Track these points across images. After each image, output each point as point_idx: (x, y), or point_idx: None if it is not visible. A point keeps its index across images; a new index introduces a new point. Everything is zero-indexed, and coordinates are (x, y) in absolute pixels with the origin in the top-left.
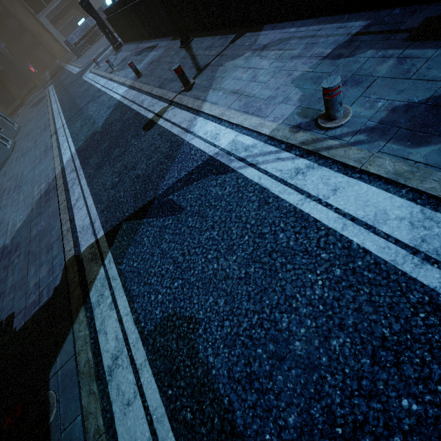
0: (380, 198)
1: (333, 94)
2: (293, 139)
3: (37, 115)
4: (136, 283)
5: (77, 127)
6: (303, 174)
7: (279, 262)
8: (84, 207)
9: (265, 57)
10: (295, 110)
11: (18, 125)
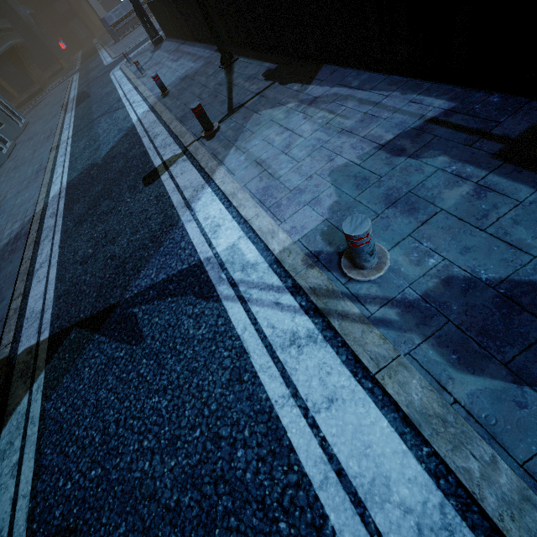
0: (387, 448)
1: (358, 243)
2: (304, 278)
3: (49, 113)
4: (52, 444)
5: (80, 147)
6: (299, 349)
7: (223, 504)
8: (44, 281)
9: (310, 118)
10: (320, 225)
11: (26, 120)
